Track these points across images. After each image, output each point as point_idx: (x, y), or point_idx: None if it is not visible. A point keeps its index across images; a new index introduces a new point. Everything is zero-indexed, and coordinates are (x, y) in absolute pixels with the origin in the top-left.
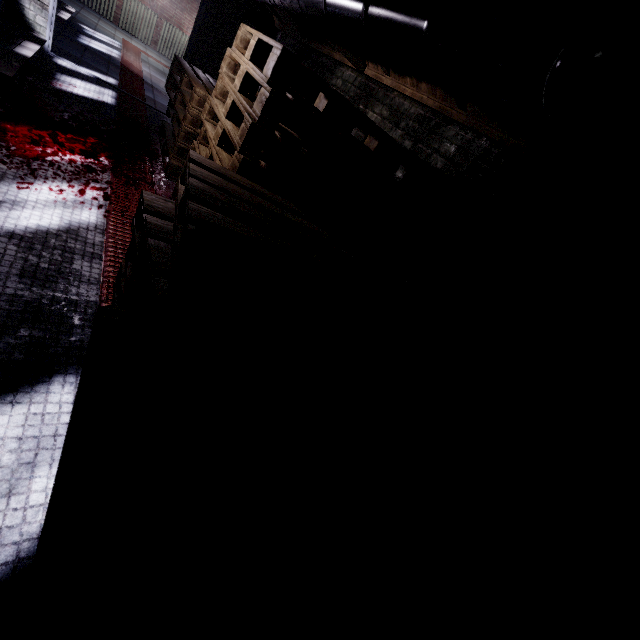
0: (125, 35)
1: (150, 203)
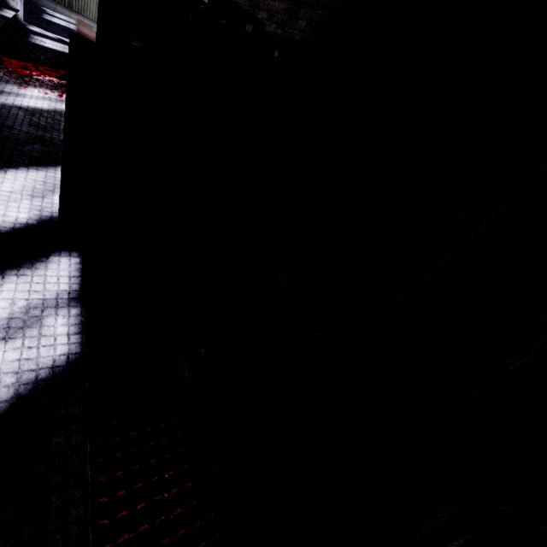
0: (79, 16)
1: None
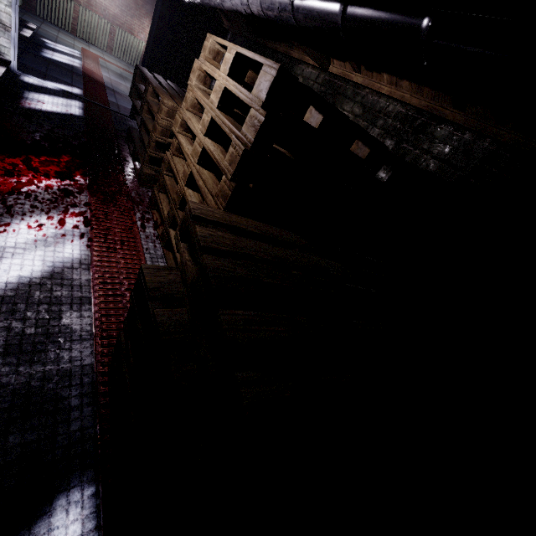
0: (83, 44)
1: (153, 284)
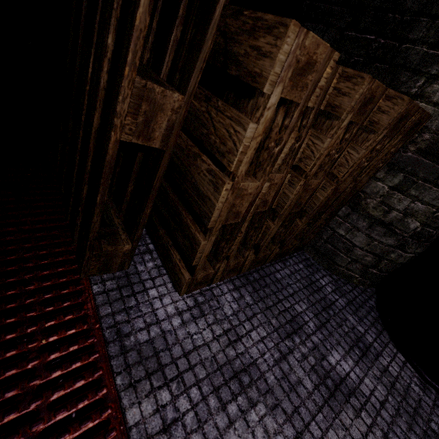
0: None
1: None
